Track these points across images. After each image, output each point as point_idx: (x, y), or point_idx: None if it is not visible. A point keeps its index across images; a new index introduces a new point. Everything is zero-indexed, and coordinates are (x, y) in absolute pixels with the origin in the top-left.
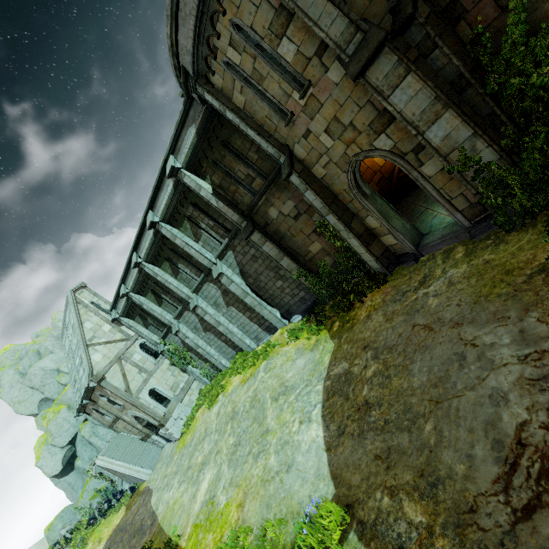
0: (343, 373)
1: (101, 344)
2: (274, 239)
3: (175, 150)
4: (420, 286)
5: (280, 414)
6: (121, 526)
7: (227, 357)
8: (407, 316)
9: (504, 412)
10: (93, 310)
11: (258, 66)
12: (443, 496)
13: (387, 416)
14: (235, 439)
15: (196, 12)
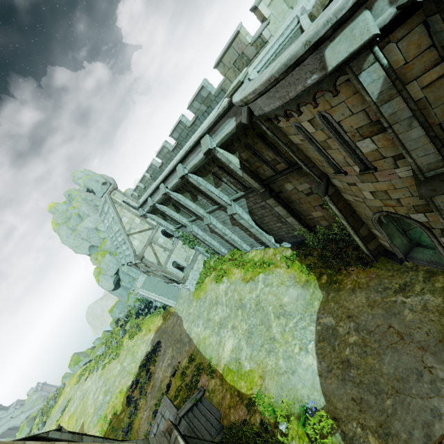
0: (330, 327)
1: (136, 233)
2: (284, 202)
3: (211, 130)
4: (400, 291)
5: (284, 333)
6: (163, 329)
7: (226, 248)
8: (386, 313)
9: (437, 423)
10: (125, 208)
11: (330, 142)
12: (391, 443)
13: (362, 378)
14: (248, 327)
15: (287, 100)
